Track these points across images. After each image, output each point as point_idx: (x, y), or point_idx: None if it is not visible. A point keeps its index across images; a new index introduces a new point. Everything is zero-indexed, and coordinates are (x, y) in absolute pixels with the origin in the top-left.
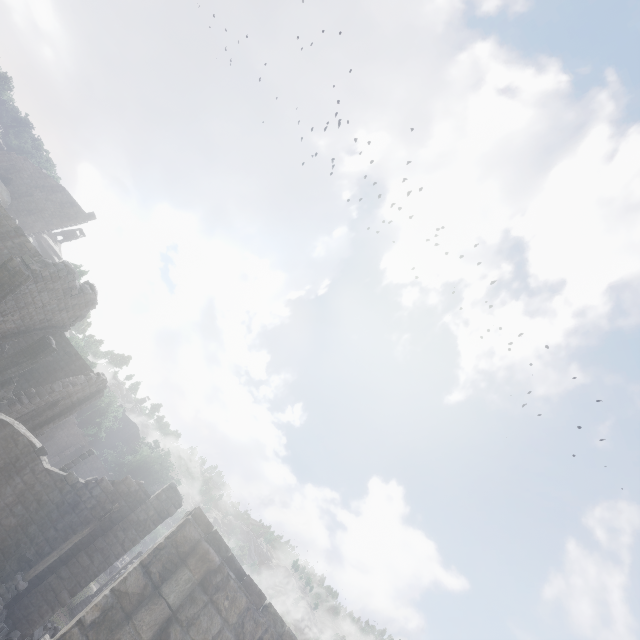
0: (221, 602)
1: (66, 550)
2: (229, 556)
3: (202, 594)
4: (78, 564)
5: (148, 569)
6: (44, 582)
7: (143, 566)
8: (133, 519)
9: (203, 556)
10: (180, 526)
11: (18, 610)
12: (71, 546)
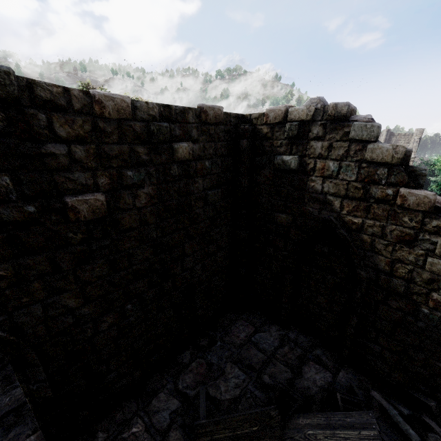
0: None
1: None
2: None
3: None
4: None
5: None
6: None
7: None
8: None
9: None
10: None
11: None
12: None
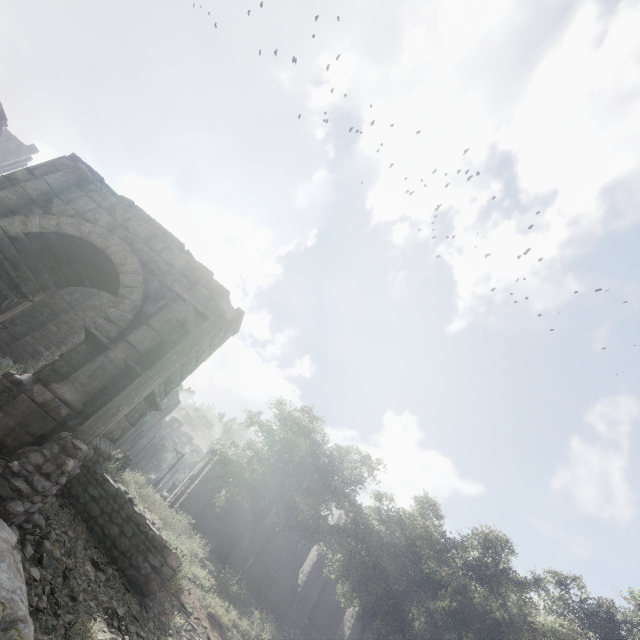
0: (95, 197)
1: (28, 306)
2: (104, 184)
3: (79, 191)
4: (48, 331)
5: (32, 172)
6: (21, 340)
7: (27, 170)
8: (89, 304)
9: (74, 167)
10: (57, 158)
11: (4, 355)
12: (32, 304)
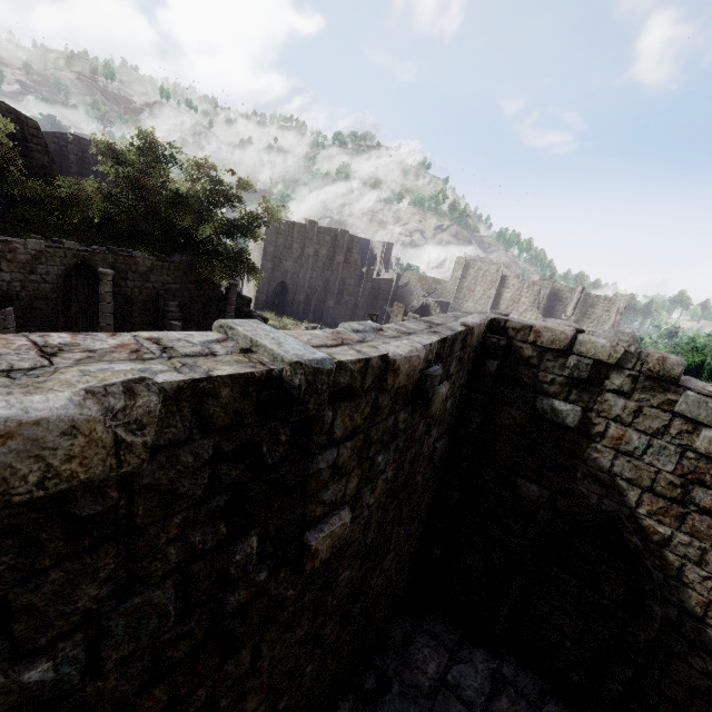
0: None
1: None
2: None
3: None
4: None
5: None
6: None
7: None
8: None
9: None
10: None
11: None
12: None
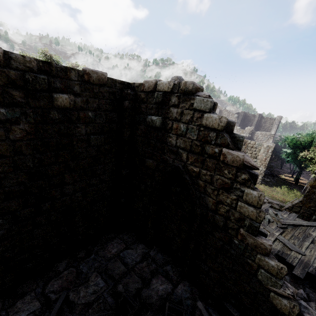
0: None
1: None
2: None
3: None
4: None
5: None
6: None
7: None
8: None
9: None
10: None
11: None
12: None
